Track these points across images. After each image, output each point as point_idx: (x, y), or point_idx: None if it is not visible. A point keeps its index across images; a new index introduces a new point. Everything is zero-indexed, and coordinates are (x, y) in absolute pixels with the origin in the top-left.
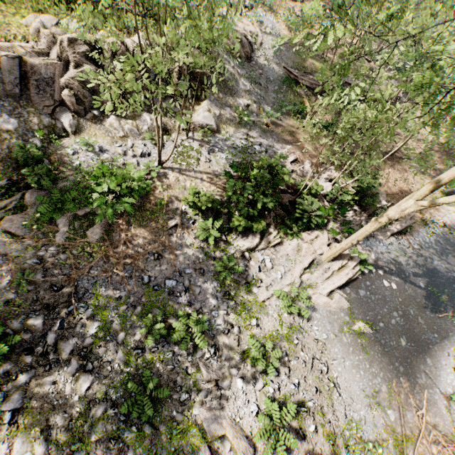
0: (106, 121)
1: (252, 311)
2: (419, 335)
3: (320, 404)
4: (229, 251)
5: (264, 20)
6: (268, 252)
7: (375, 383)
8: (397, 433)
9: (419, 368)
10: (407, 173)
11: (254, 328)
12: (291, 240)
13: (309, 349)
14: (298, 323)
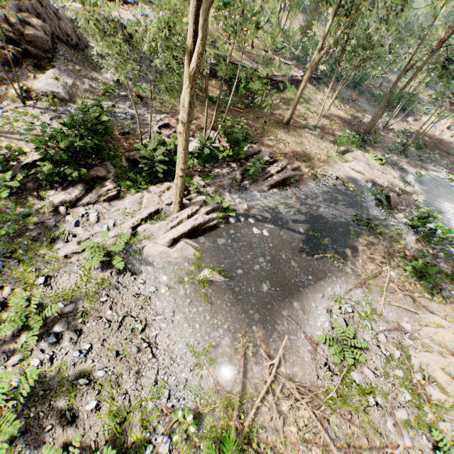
0: None
1: (45, 269)
2: (289, 278)
3: (117, 372)
4: (35, 207)
5: (151, 15)
6: (98, 206)
7: (214, 336)
8: (232, 394)
9: (282, 313)
10: (303, 138)
11: (41, 288)
12: (135, 194)
13: (123, 306)
14: (117, 278)
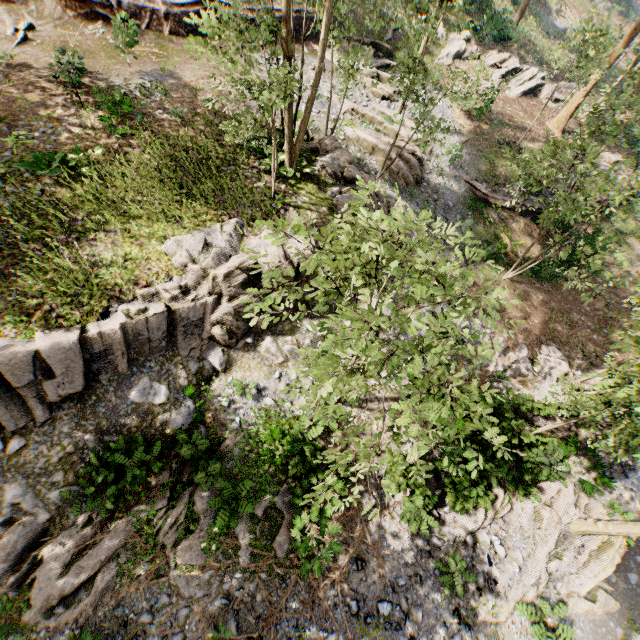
0: (260, 344)
1: (492, 638)
2: None
3: None
4: (446, 537)
5: (431, 107)
6: (495, 526)
7: None
8: None
9: None
10: None
11: None
12: (523, 501)
13: None
14: None
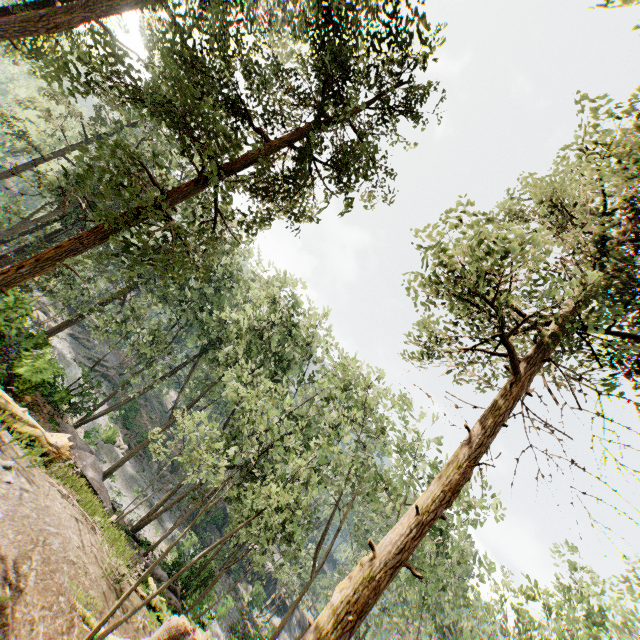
0: (249, 585)
1: None
2: None
3: None
4: None
5: None
6: None
7: None
8: None
9: None
10: None
11: None
12: None
13: None
14: None
